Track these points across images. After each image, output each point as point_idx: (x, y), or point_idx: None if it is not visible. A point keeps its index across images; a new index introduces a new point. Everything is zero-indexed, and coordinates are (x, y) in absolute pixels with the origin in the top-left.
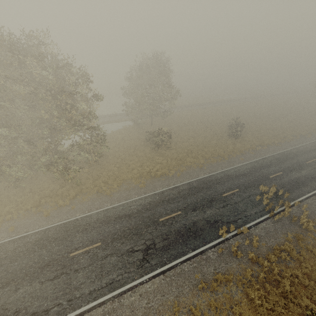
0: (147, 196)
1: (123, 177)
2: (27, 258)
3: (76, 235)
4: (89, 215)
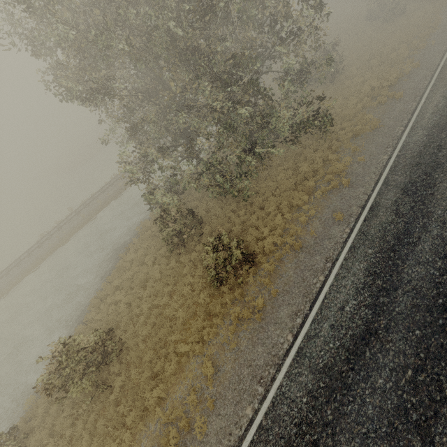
0: (432, 91)
1: (351, 113)
2: (441, 201)
3: (444, 154)
4: (403, 144)
